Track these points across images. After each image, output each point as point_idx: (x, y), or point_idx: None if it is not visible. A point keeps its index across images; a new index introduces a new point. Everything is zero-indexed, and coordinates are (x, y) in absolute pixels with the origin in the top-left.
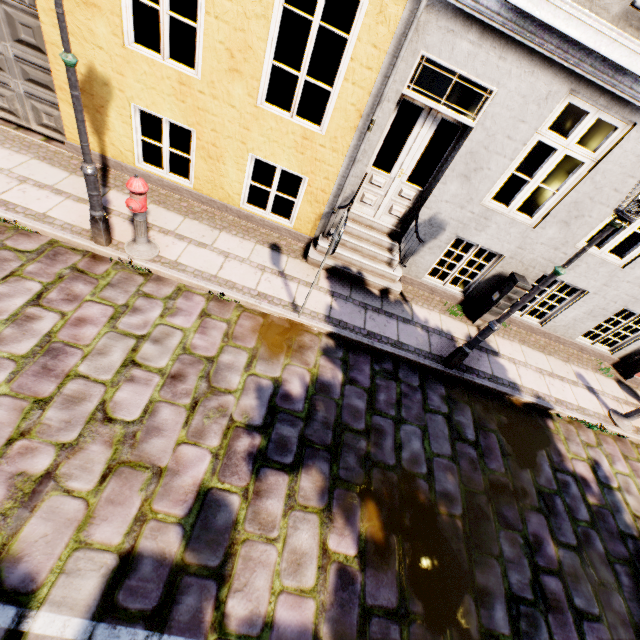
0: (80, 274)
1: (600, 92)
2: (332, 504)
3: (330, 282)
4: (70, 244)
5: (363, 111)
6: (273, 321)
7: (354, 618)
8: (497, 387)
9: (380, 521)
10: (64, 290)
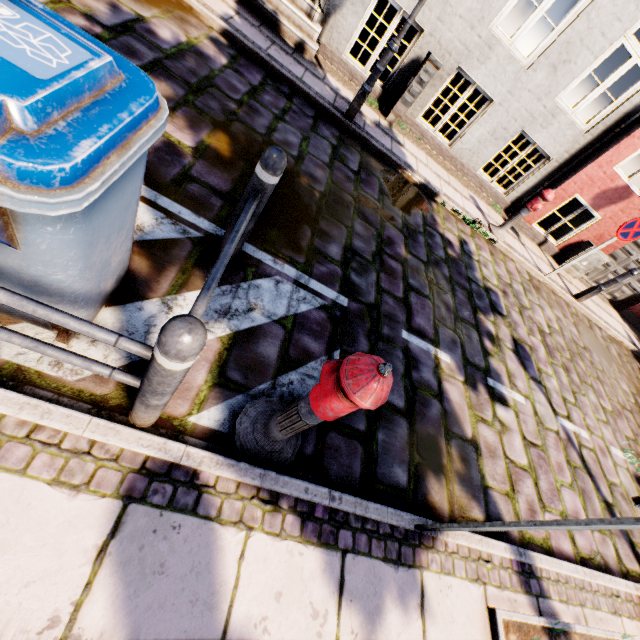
0: None
1: None
2: (177, 111)
3: (238, 6)
4: None
5: None
6: None
7: (172, 172)
8: (392, 156)
9: (230, 148)
10: None
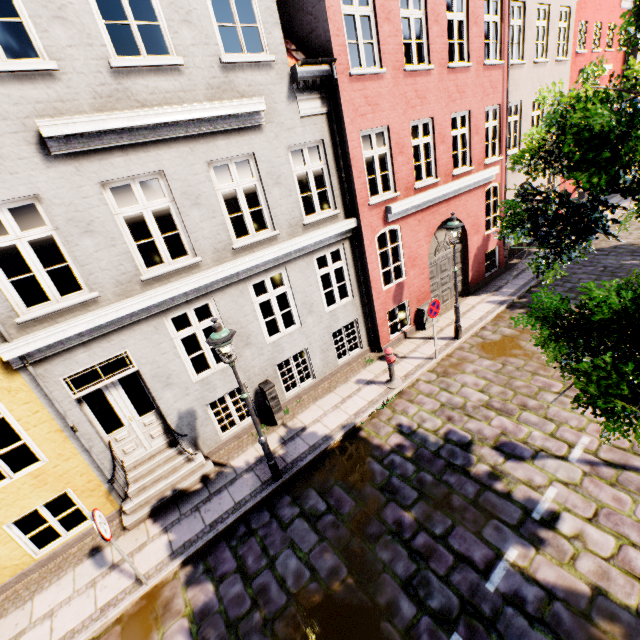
0: None
1: (178, 305)
2: None
3: (159, 522)
4: None
5: (60, 428)
6: (130, 615)
7: None
8: (317, 452)
9: None
10: None
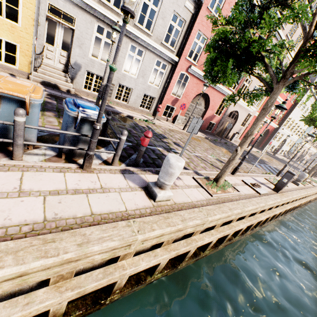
0: None
1: (104, 22)
2: (60, 117)
3: (43, 86)
4: None
5: (34, 19)
6: None
7: None
8: (115, 111)
9: None
10: None
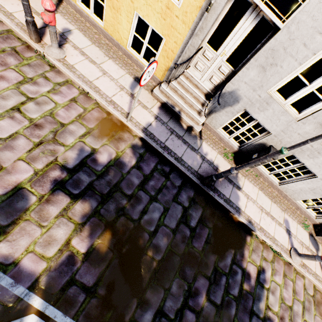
0: (15, 53)
1: None
2: (86, 223)
3: (159, 110)
4: (18, 35)
5: None
6: (112, 119)
7: (63, 281)
8: (226, 206)
9: (109, 243)
10: (1, 58)
